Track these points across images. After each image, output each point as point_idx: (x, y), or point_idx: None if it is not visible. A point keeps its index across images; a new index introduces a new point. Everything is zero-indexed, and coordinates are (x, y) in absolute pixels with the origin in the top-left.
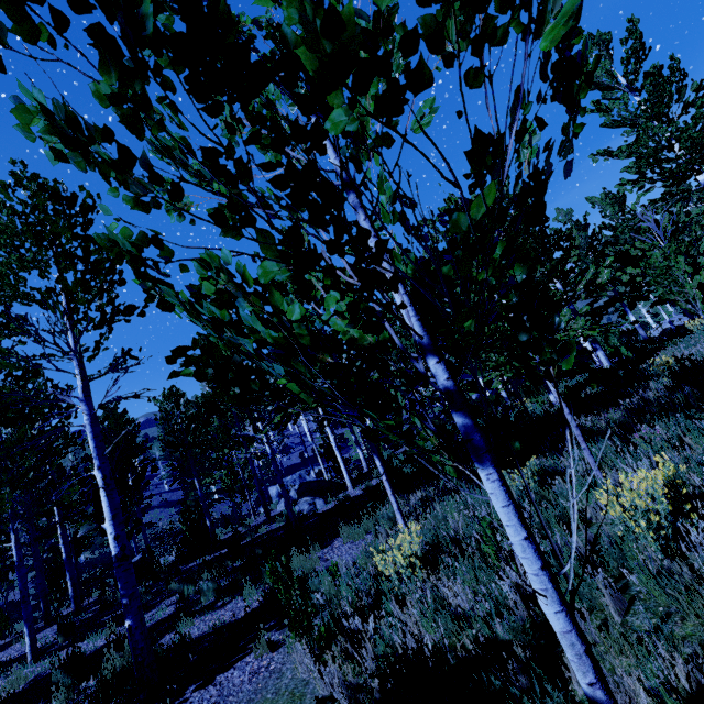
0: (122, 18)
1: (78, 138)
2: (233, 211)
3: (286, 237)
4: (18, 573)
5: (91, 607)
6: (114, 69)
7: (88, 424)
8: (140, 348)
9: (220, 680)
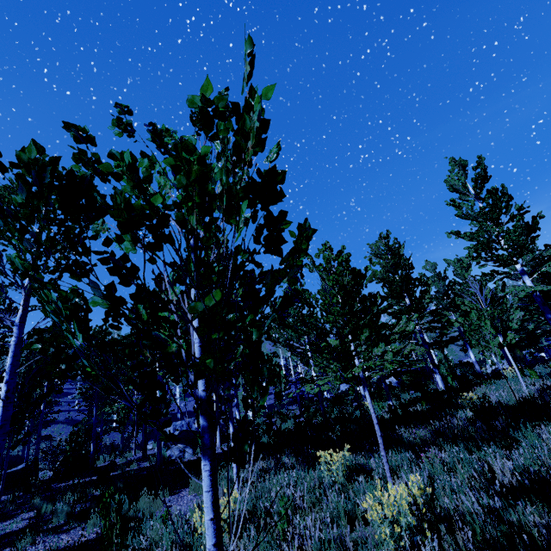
0: (36, 174)
1: (2, 214)
2: (78, 268)
3: (106, 287)
4: None
5: None
6: (26, 193)
7: (13, 344)
8: None
9: None
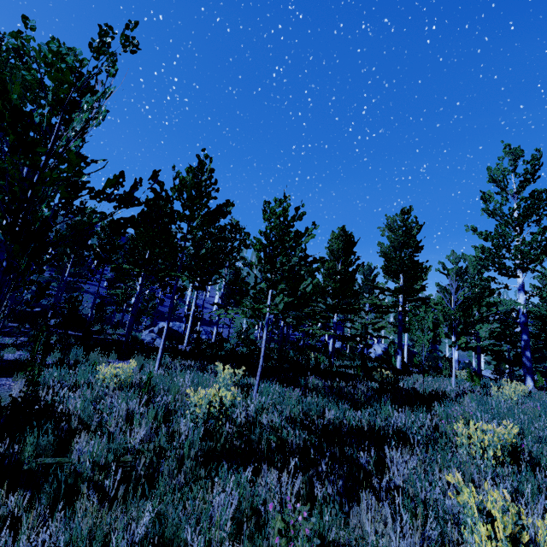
0: None
1: None
2: None
3: None
4: None
5: None
6: None
7: None
8: None
9: None
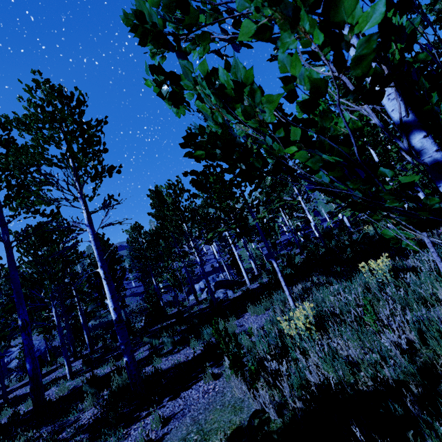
0: None
1: None
2: None
3: None
4: (58, 330)
5: (99, 350)
6: None
7: (92, 240)
8: (118, 194)
9: (184, 395)
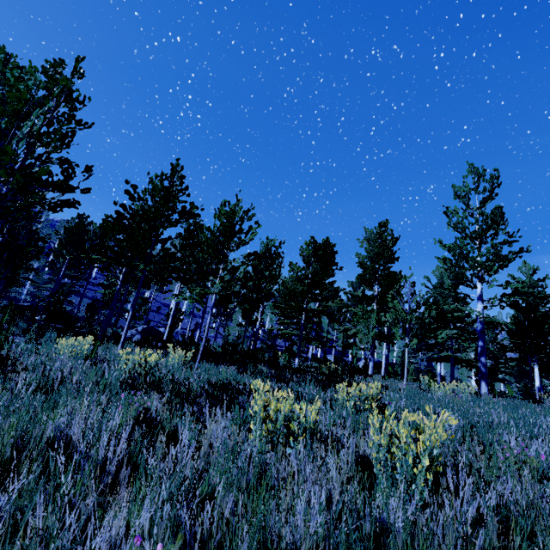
0: None
1: None
2: None
3: None
4: None
5: None
6: None
7: None
8: None
9: None
